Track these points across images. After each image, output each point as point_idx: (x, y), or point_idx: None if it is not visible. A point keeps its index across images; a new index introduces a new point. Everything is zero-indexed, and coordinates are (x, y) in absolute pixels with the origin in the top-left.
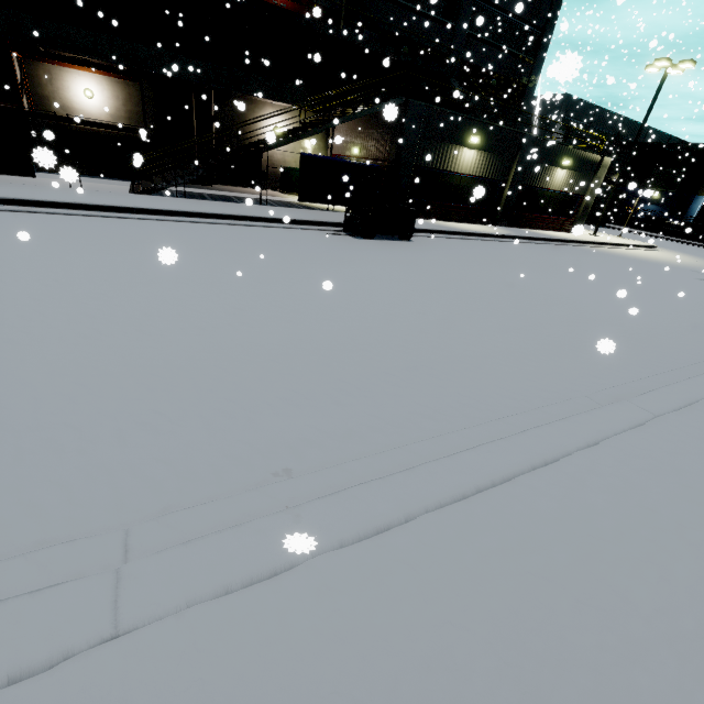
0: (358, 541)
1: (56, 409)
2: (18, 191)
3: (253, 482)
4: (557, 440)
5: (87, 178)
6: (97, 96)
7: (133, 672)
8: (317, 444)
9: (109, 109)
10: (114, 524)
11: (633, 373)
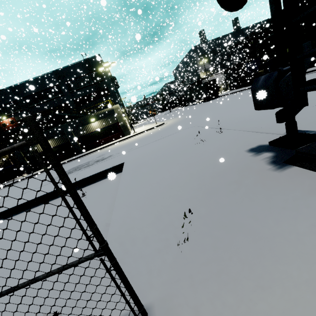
0: None
1: None
2: None
3: None
4: None
5: None
6: None
7: None
8: None
9: None
10: None
11: None
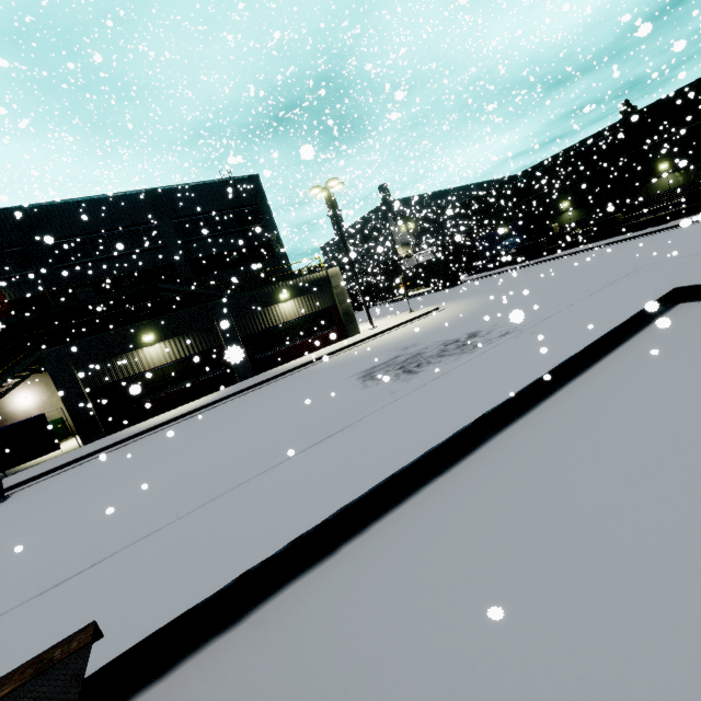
0: None
1: None
2: None
3: None
4: None
5: None
6: None
7: None
8: None
9: None
10: None
11: None
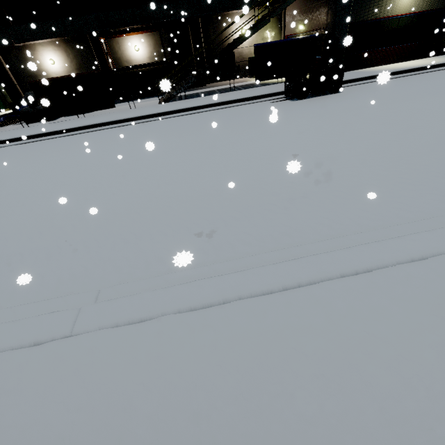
0: (190, 311)
1: (93, 232)
2: (107, 118)
3: (163, 271)
4: (378, 255)
5: (141, 100)
6: (140, 48)
7: (71, 352)
8: (204, 252)
9: (147, 54)
10: (98, 287)
11: None
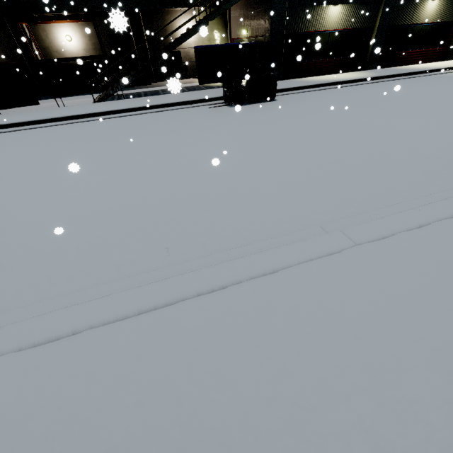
0: (33, 347)
1: None
2: (27, 116)
3: (33, 301)
4: (236, 271)
5: (76, 97)
6: (73, 38)
7: None
8: (86, 275)
9: (82, 45)
10: None
11: (392, 199)
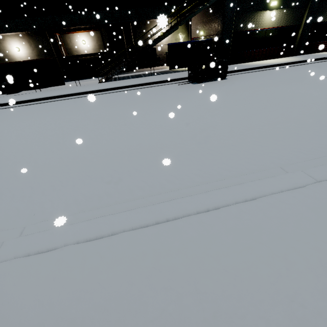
0: (86, 241)
1: (30, 181)
2: (58, 92)
3: (77, 211)
4: (224, 197)
5: (86, 80)
6: (87, 42)
7: None
8: (110, 195)
9: (92, 46)
10: (25, 224)
11: None
